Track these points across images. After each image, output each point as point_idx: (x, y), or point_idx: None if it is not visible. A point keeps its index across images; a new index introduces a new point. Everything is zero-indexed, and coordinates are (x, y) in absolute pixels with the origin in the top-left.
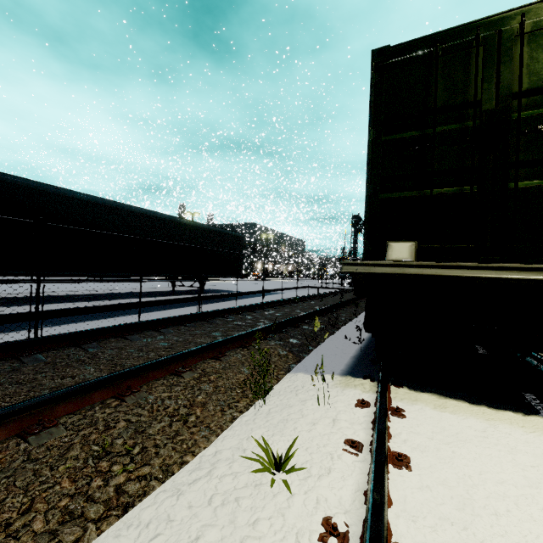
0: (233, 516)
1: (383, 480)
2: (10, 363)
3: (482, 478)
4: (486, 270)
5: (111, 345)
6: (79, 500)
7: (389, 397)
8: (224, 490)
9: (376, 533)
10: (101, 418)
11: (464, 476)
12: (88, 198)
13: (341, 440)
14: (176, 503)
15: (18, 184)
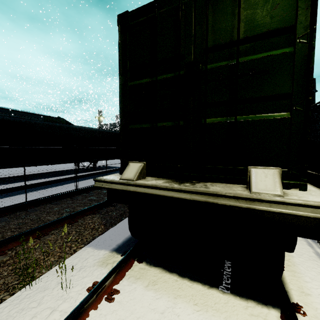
0: None
1: None
2: None
3: None
4: (172, 191)
5: None
6: None
7: (121, 276)
8: None
9: None
10: None
11: None
12: (2, 117)
13: None
14: None
15: None
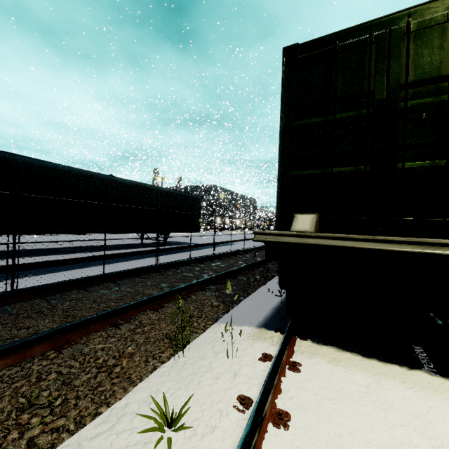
0: None
1: (249, 447)
2: None
3: (352, 437)
4: (373, 242)
5: (71, 297)
6: None
7: (291, 350)
8: (117, 447)
9: None
10: (36, 370)
11: (335, 435)
12: (67, 169)
13: (234, 396)
14: None
15: (8, 159)
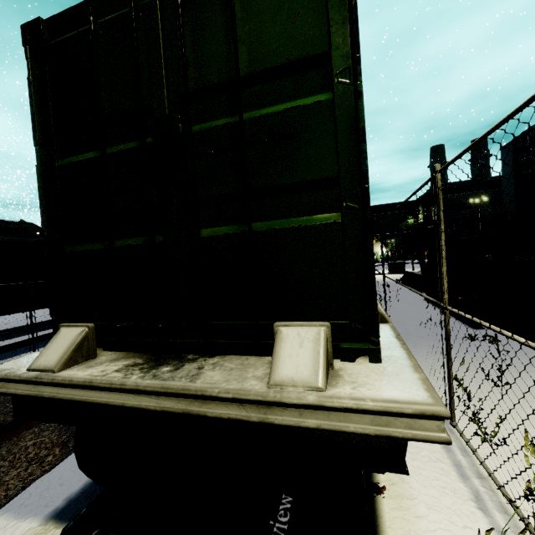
0: None
1: None
2: None
3: None
4: (123, 392)
5: None
6: None
7: None
8: None
9: None
10: None
11: None
12: None
13: None
14: None
15: None
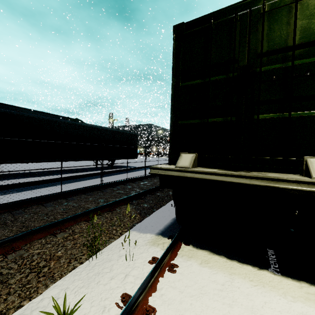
0: None
1: None
2: None
3: None
4: (231, 177)
5: (31, 211)
6: None
7: (174, 254)
8: None
9: None
10: None
11: None
12: (38, 116)
13: (119, 294)
14: None
15: None
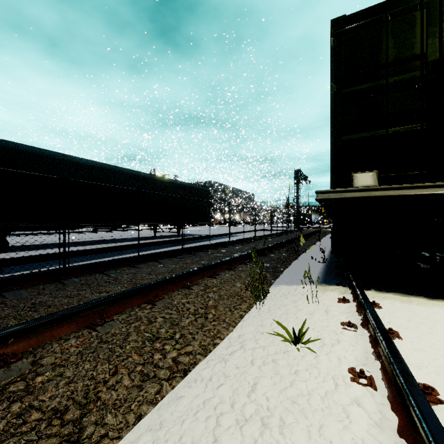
0: (275, 371)
1: (391, 340)
2: (55, 285)
3: None
4: (442, 187)
5: (125, 272)
6: (149, 367)
7: None
8: (259, 357)
9: (403, 369)
10: (143, 316)
11: None
12: (88, 162)
13: (338, 323)
14: (226, 366)
15: (35, 153)
